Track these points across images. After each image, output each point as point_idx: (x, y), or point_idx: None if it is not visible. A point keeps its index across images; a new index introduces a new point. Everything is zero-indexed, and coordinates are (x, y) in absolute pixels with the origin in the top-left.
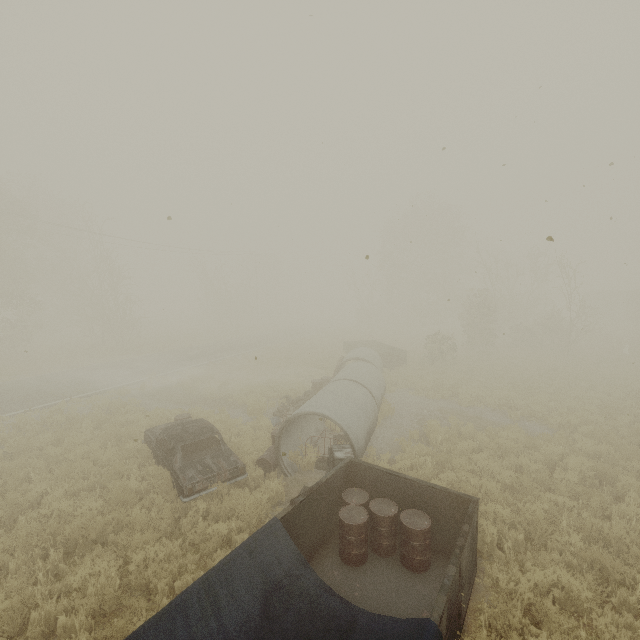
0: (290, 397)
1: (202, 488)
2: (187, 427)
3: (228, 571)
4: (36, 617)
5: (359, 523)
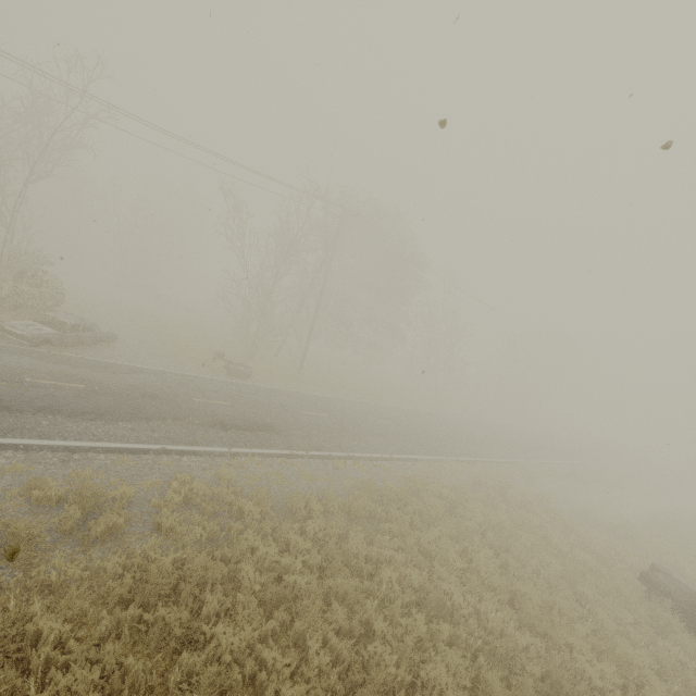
0: None
1: None
2: None
3: None
4: None
5: None
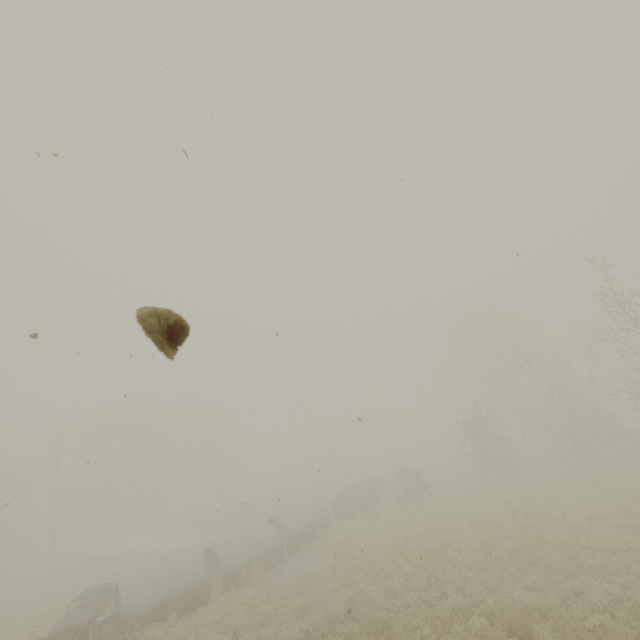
0: None
1: None
2: (90, 589)
3: None
4: None
5: None
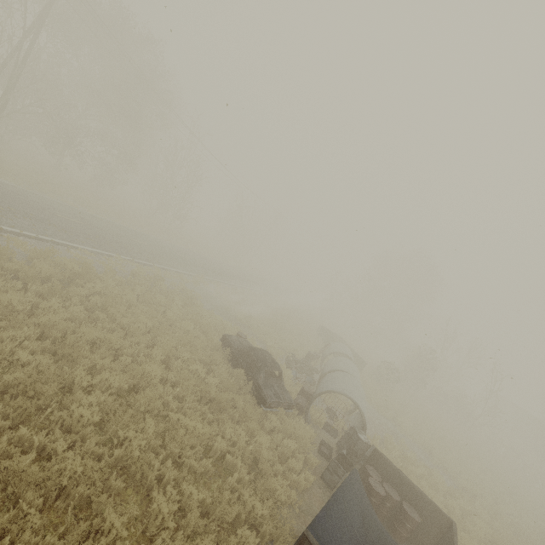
0: (295, 356)
1: (273, 406)
2: (265, 355)
3: (348, 491)
4: (215, 446)
5: (383, 495)
